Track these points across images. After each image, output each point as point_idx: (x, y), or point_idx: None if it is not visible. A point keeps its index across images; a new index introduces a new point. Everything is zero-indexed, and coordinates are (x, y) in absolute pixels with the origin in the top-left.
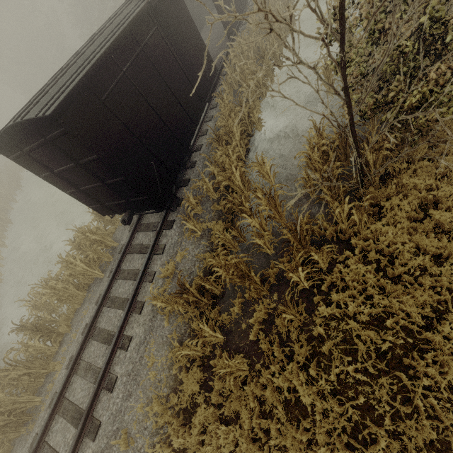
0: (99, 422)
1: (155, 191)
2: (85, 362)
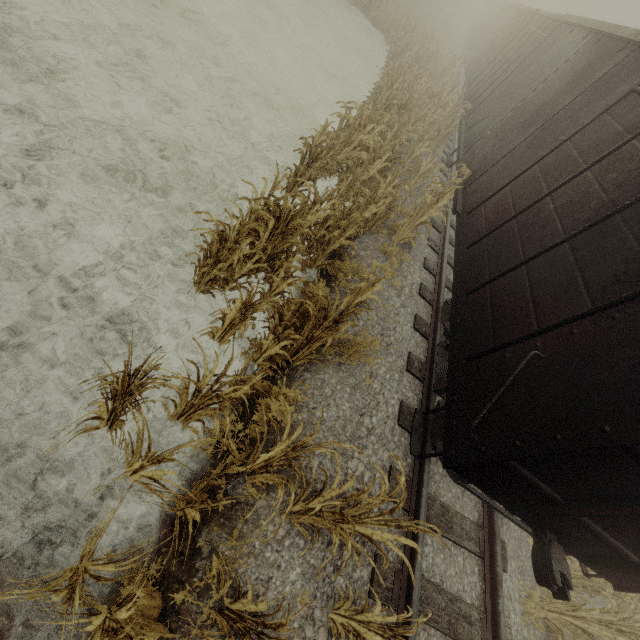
0: None
1: None
2: None
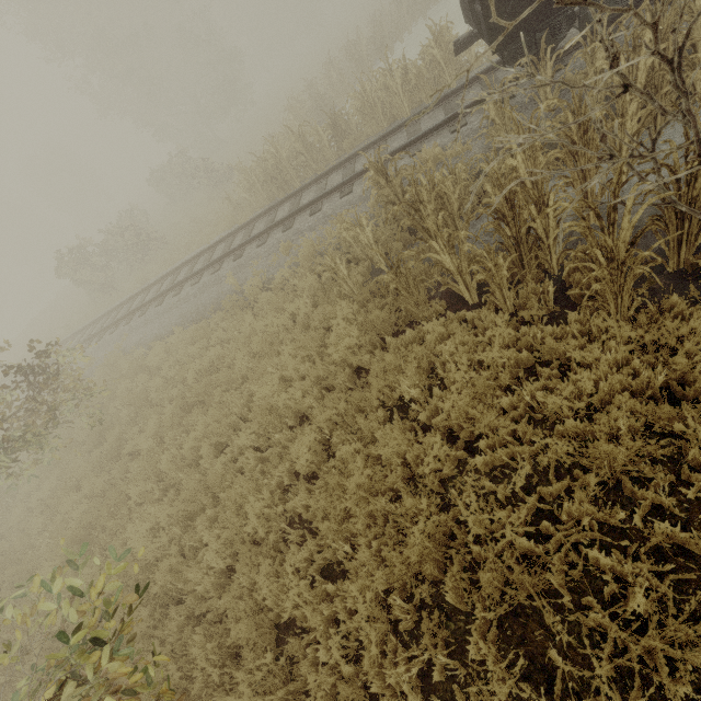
0: (291, 226)
1: (502, 6)
2: (326, 183)
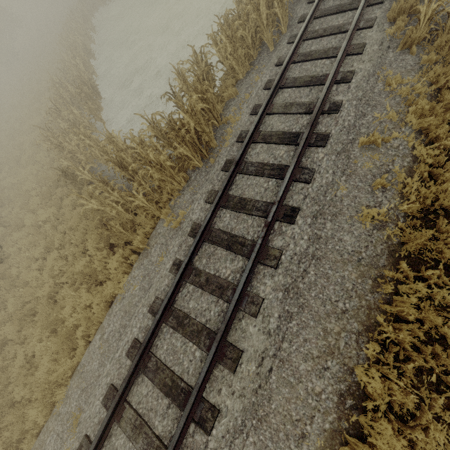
0: (329, 133)
1: None
2: (282, 102)
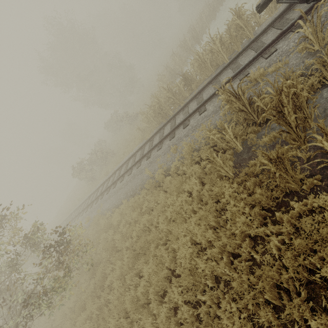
0: (174, 136)
1: None
2: (187, 108)
